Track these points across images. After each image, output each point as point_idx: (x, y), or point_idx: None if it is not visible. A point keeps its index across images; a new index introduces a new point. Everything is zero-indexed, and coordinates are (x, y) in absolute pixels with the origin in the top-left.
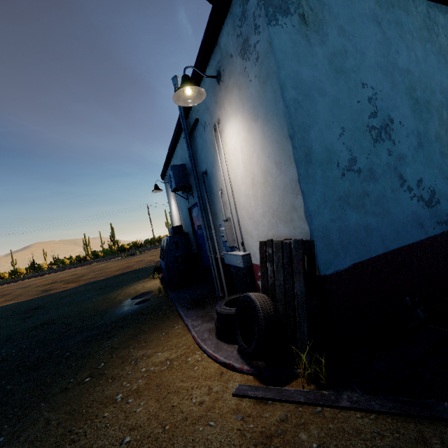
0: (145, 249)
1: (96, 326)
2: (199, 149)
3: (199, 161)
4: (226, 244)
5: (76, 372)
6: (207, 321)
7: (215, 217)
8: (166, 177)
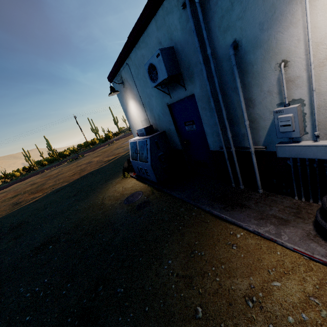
0: (84, 152)
1: (118, 243)
2: (221, 10)
3: (216, 31)
4: (289, 135)
5: (167, 325)
6: (282, 225)
7: (248, 105)
8: (119, 77)
